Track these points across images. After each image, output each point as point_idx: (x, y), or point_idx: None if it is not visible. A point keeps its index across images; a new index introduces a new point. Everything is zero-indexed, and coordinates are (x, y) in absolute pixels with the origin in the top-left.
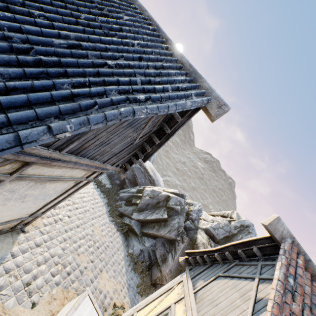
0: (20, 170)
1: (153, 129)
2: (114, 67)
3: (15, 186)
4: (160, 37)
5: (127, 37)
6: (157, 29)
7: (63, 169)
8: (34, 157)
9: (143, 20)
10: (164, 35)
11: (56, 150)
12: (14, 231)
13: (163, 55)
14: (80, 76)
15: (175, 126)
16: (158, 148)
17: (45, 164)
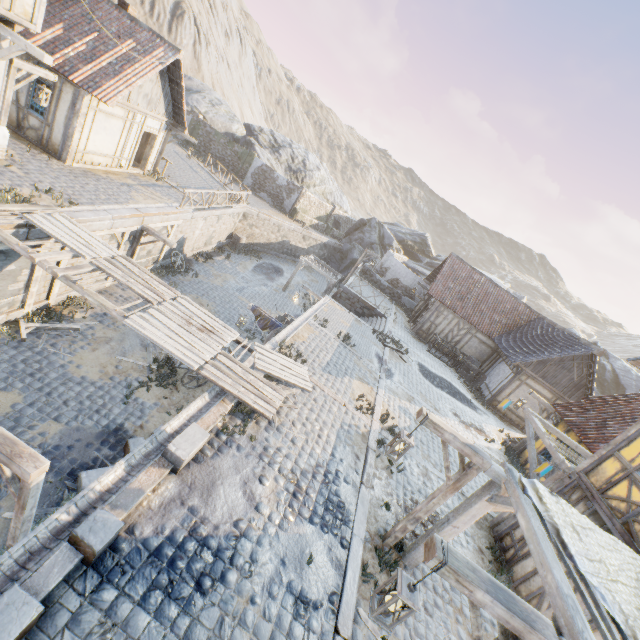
0: (526, 379)
1: (582, 372)
2: (549, 350)
3: (524, 388)
4: (576, 338)
5: (557, 343)
6: (575, 336)
7: (539, 386)
8: (529, 374)
9: (568, 336)
10: (578, 337)
11: (535, 374)
12: (522, 432)
13: (574, 343)
14: (538, 353)
15: (592, 367)
16: (592, 383)
17: (532, 378)
